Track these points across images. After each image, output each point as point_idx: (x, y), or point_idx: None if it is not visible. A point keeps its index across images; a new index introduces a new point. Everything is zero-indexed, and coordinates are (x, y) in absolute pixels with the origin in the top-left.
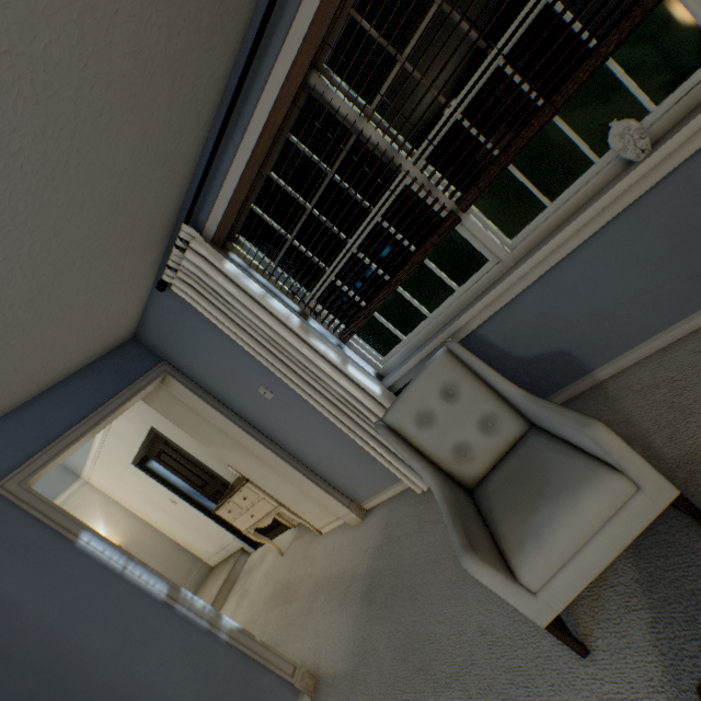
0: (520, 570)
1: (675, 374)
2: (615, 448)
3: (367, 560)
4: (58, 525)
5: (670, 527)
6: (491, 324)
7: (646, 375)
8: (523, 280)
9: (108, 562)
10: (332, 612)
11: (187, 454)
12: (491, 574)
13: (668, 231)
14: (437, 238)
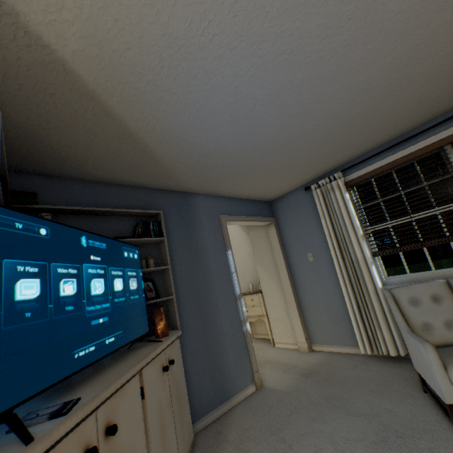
0: (450, 369)
1: None
2: None
3: (308, 364)
4: (226, 241)
5: None
6: None
7: None
8: None
9: (230, 266)
10: (276, 371)
11: None
12: (435, 357)
13: None
14: None
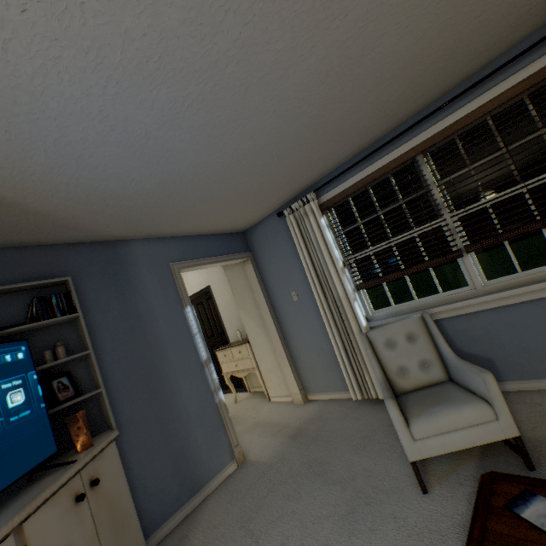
0: (413, 424)
1: None
2: (493, 389)
3: (300, 421)
4: (182, 296)
5: (507, 462)
6: (451, 321)
7: (538, 397)
8: (483, 304)
9: (191, 326)
10: (265, 436)
11: (218, 311)
12: (397, 415)
13: None
14: (444, 259)
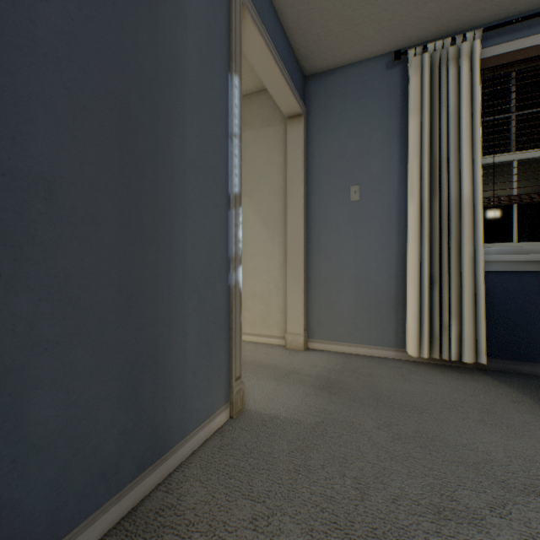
0: None
1: None
2: None
3: (318, 370)
4: (234, 47)
5: None
6: None
7: None
8: None
9: (232, 115)
10: (262, 379)
11: None
12: None
13: None
14: None
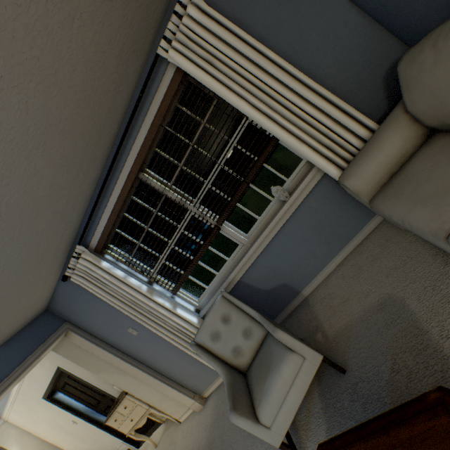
0: (260, 415)
1: (331, 290)
2: (288, 340)
3: (206, 434)
4: None
5: (331, 374)
6: (247, 275)
7: (322, 291)
8: (255, 253)
9: None
10: None
11: (84, 381)
12: (245, 421)
13: (309, 226)
14: (211, 238)
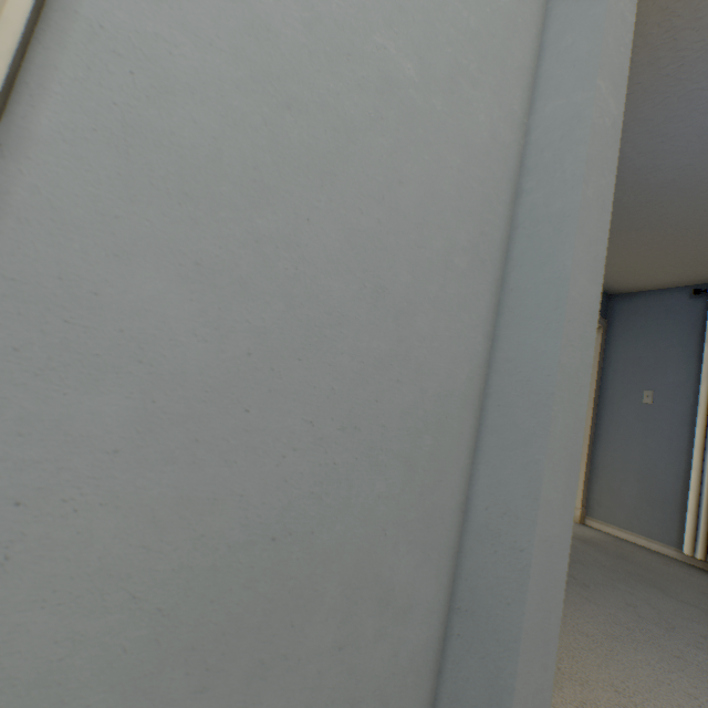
0: None
1: None
2: None
3: (583, 533)
4: None
5: None
6: None
7: None
8: None
9: None
10: None
11: None
12: None
13: None
14: None
